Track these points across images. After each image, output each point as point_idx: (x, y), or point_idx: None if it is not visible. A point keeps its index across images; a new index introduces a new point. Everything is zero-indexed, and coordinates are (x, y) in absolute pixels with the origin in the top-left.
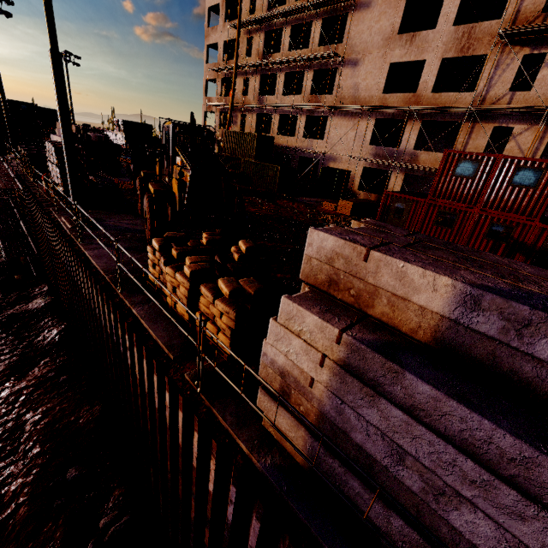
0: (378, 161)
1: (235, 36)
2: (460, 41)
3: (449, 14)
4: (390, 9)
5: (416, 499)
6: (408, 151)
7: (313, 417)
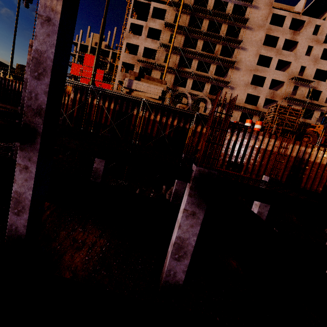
0: None
1: (156, 48)
2: (271, 94)
3: (267, 85)
4: (247, 75)
5: None
6: None
7: None
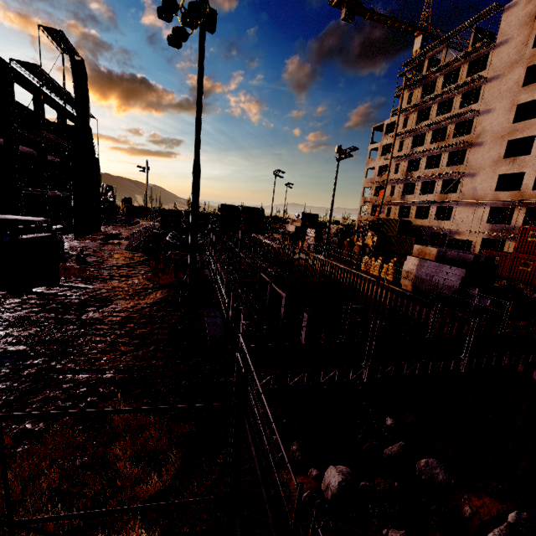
0: (491, 234)
1: (387, 163)
2: None
3: None
4: (497, 146)
5: (429, 281)
6: (517, 226)
7: (413, 278)
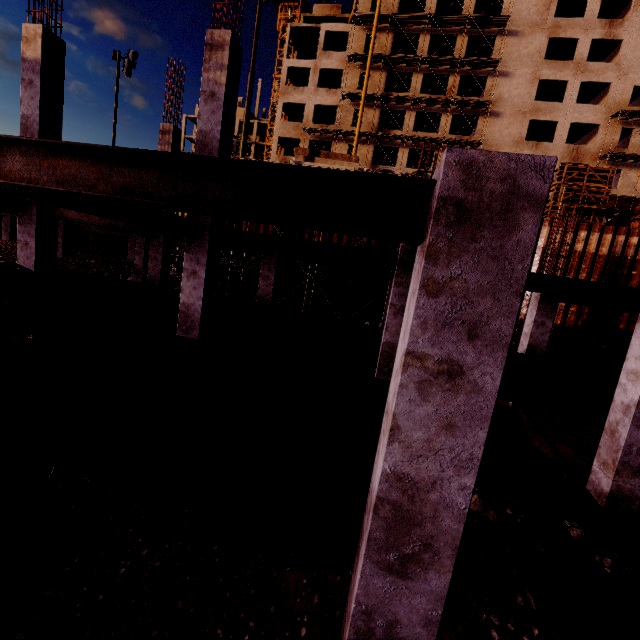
0: None
1: (336, 104)
2: (571, 154)
3: (562, 136)
4: (517, 123)
5: None
6: None
7: None
